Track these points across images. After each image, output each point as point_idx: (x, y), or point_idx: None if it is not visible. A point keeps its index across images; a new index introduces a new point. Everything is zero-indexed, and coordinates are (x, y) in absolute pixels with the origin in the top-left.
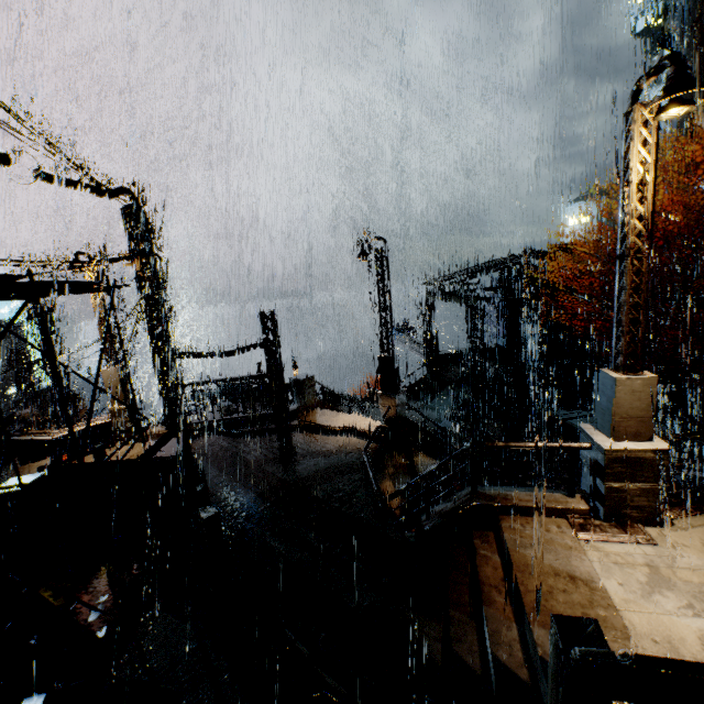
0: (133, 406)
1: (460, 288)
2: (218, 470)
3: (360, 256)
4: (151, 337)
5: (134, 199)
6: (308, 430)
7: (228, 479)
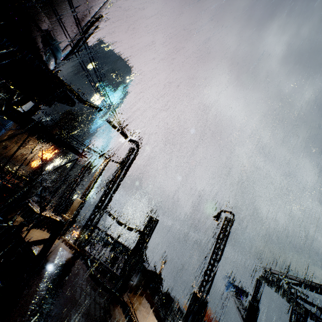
0: (74, 221)
1: (287, 287)
2: (56, 286)
3: (214, 216)
4: (102, 196)
5: (137, 146)
6: (123, 307)
7: (50, 297)
